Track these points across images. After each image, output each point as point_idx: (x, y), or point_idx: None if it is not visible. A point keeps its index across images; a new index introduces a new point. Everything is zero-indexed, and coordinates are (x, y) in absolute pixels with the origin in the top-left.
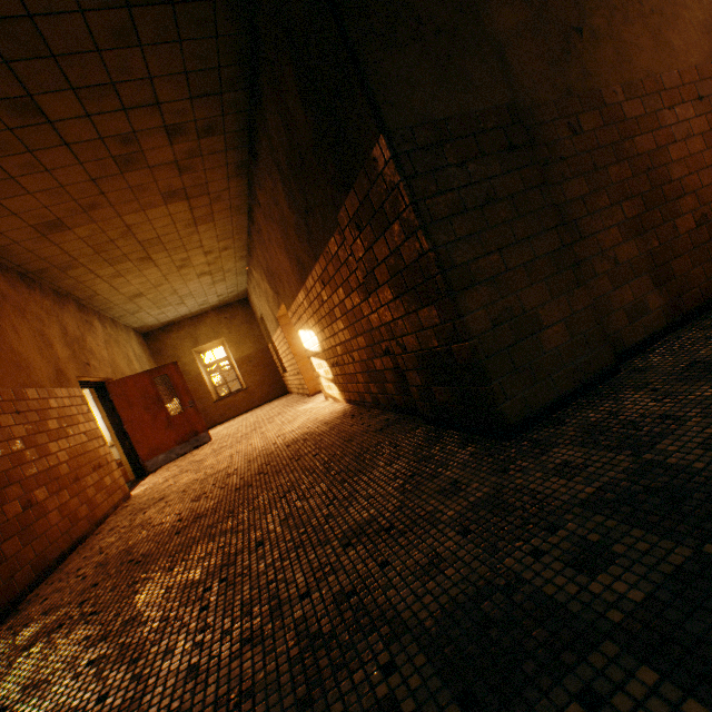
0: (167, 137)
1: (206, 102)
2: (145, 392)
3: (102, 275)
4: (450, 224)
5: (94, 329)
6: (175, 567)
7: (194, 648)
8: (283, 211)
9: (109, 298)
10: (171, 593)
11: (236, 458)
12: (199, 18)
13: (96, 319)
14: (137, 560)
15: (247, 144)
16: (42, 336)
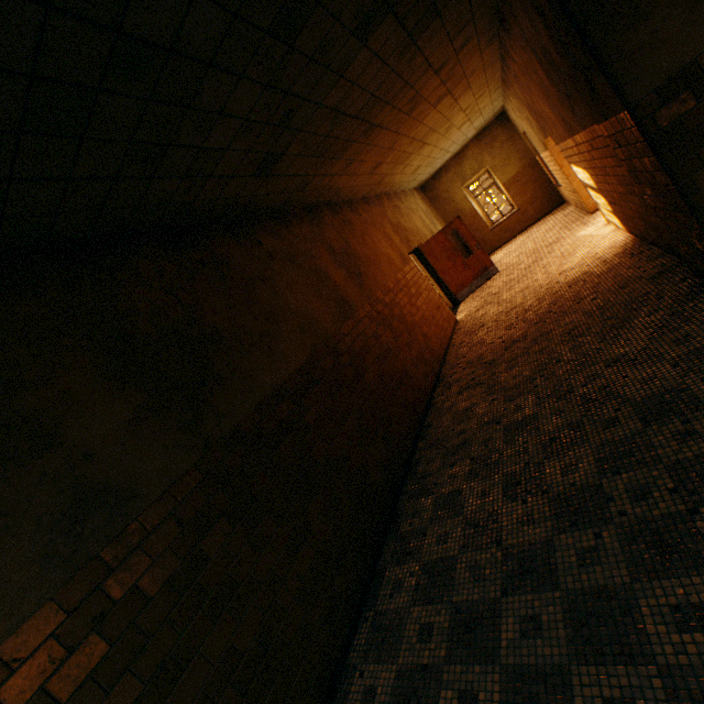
0: (435, 76)
1: (461, 34)
2: (443, 247)
3: (397, 173)
4: (695, 157)
5: (399, 211)
6: (512, 368)
7: (535, 399)
8: (541, 82)
9: (400, 182)
10: (516, 379)
11: (526, 295)
12: (455, 2)
13: (396, 201)
14: (488, 363)
15: (495, 22)
16: (386, 237)
